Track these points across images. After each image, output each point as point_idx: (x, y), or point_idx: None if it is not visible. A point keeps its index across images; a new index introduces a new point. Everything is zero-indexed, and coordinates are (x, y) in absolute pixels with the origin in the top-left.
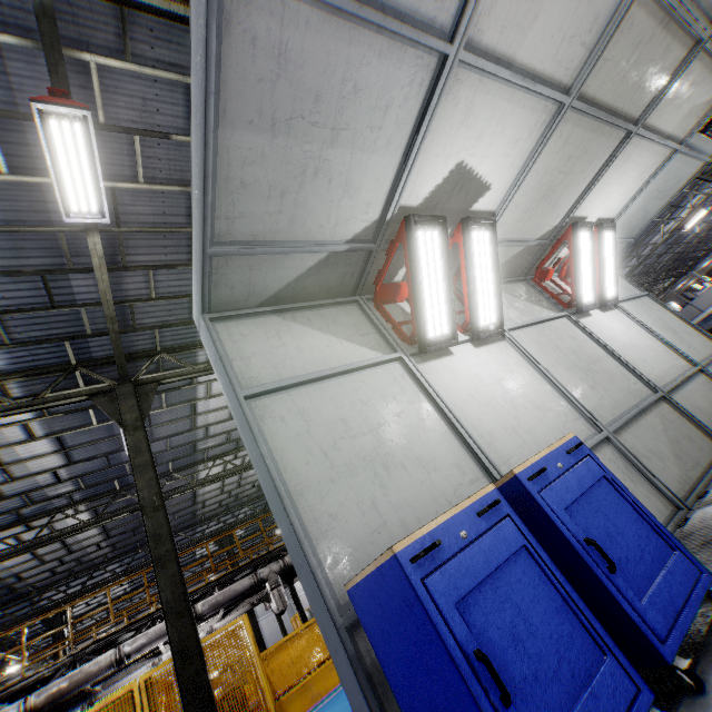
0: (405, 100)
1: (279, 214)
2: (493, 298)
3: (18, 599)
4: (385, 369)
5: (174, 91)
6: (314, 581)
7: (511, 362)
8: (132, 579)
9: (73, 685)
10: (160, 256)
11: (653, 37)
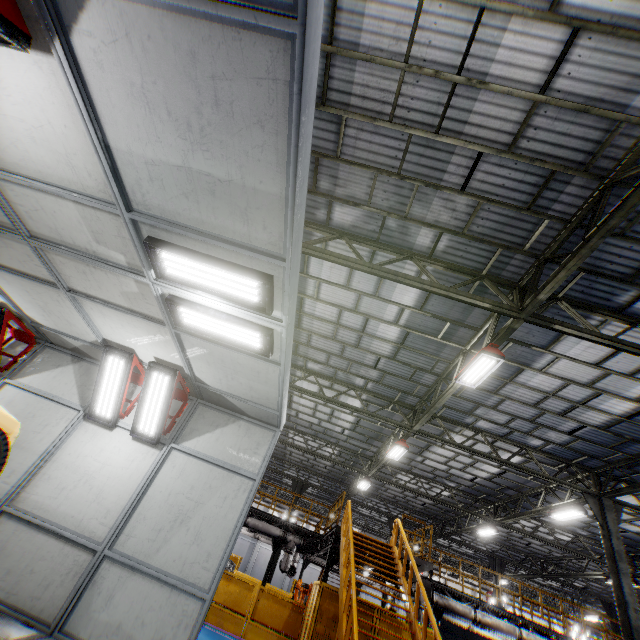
0: None
1: None
2: None
3: None
4: None
5: None
6: None
7: None
8: None
9: None
10: None
11: None
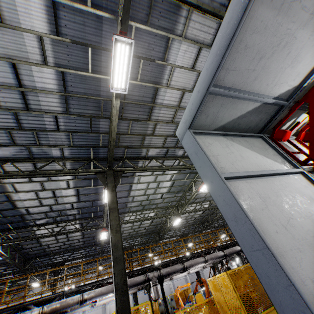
0: None
1: (252, 72)
2: None
3: (45, 255)
4: (295, 177)
5: (161, 40)
6: None
7: None
8: (87, 258)
9: (61, 307)
10: (136, 115)
11: None
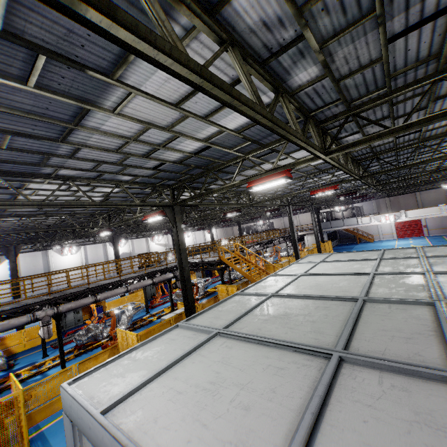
0: None
1: None
2: None
3: None
4: None
5: None
6: None
7: None
8: None
9: None
10: (26, 128)
11: None
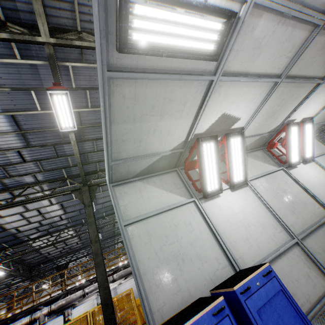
0: (194, 98)
1: (139, 147)
2: (241, 168)
3: (48, 261)
4: (186, 207)
5: None
6: (147, 318)
7: (249, 199)
8: (90, 255)
9: (67, 303)
10: (98, 135)
11: None
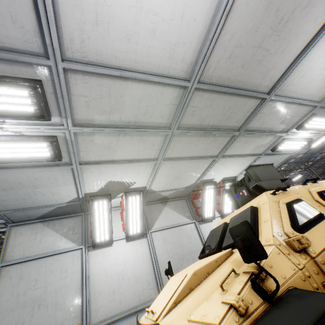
0: (63, 176)
1: (26, 202)
2: (139, 222)
3: None
4: (72, 254)
5: None
6: None
7: (140, 251)
8: None
9: None
10: None
11: (200, 139)
